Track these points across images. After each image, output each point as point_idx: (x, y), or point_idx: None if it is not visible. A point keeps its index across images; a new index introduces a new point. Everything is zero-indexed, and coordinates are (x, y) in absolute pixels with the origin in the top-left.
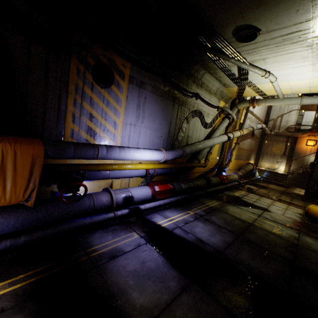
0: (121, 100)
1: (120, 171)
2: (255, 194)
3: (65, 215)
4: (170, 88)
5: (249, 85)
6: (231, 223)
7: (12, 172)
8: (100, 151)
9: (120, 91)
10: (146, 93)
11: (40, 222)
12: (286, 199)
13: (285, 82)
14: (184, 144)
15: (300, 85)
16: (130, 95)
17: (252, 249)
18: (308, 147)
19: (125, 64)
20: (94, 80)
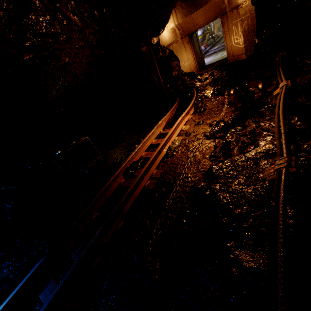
0: None
1: None
2: None
3: None
4: None
5: None
6: None
7: None
8: None
9: None
10: None
11: None
12: None
13: None
14: None
15: None
16: None
17: None
18: None
19: None
20: None
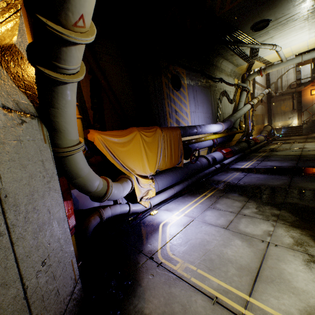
0: (186, 96)
1: (201, 143)
2: (286, 144)
3: (194, 171)
4: (206, 79)
5: (258, 59)
6: (286, 157)
7: (173, 146)
8: (197, 129)
9: (184, 90)
10: (195, 88)
11: (186, 175)
12: (312, 140)
13: (288, 48)
14: (222, 119)
15: (299, 46)
16: (189, 91)
17: (312, 162)
18: (313, 96)
19: (183, 71)
20: (173, 87)
